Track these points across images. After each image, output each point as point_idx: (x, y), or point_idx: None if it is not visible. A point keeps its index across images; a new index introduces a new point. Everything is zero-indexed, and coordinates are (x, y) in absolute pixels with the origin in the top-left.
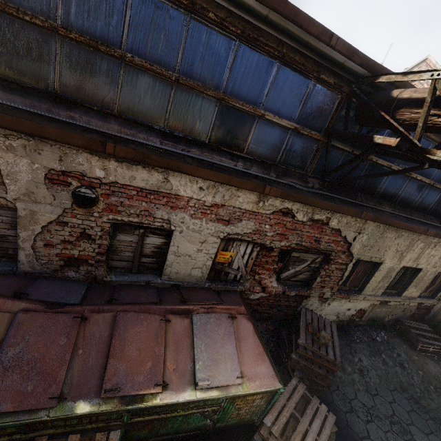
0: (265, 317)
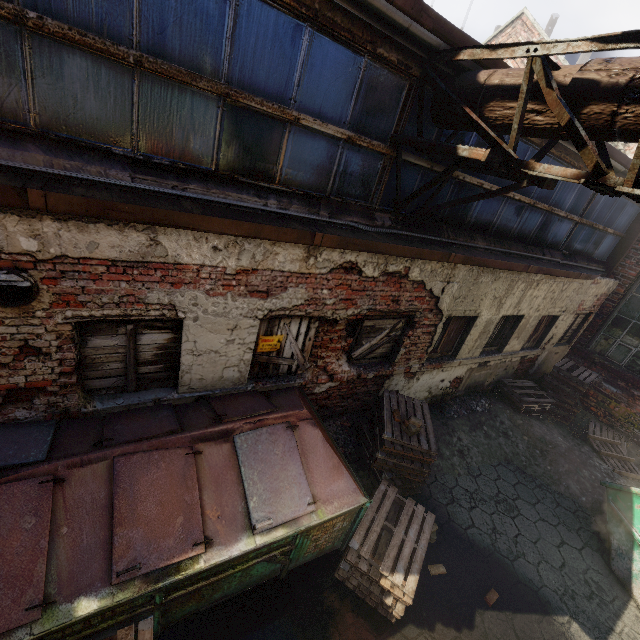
0: (338, 412)
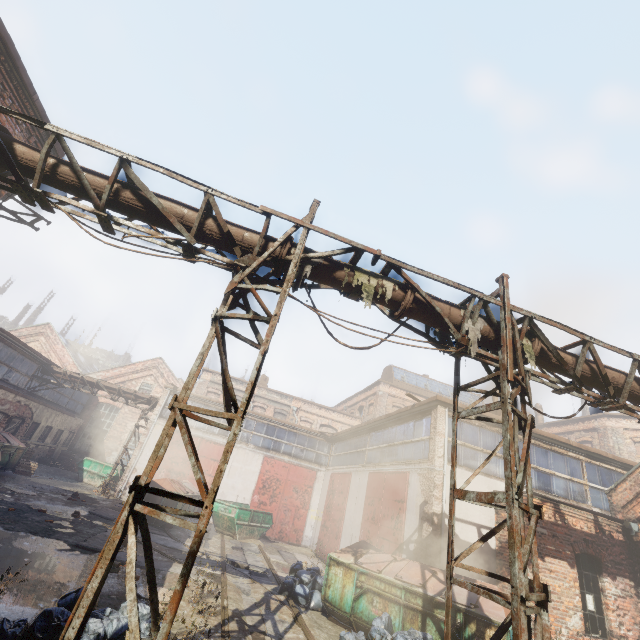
0: None
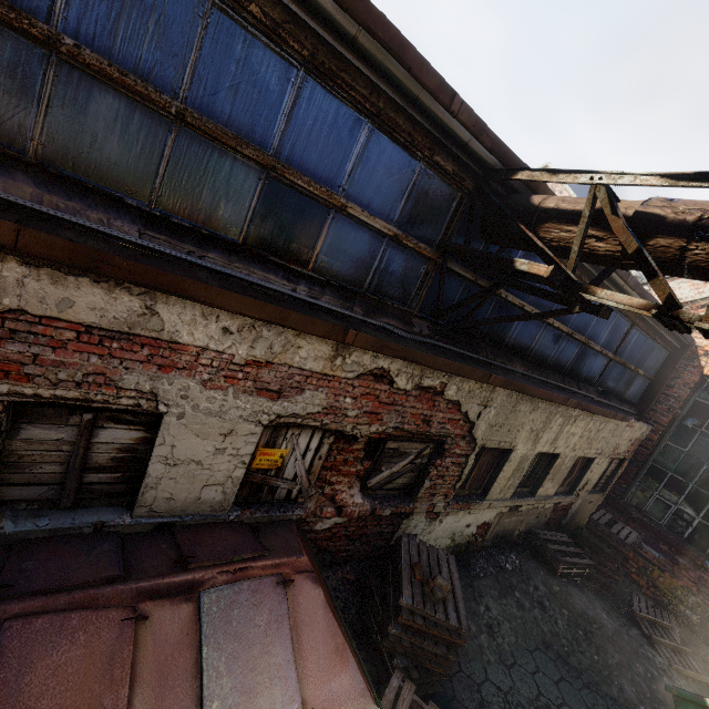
0: (341, 558)
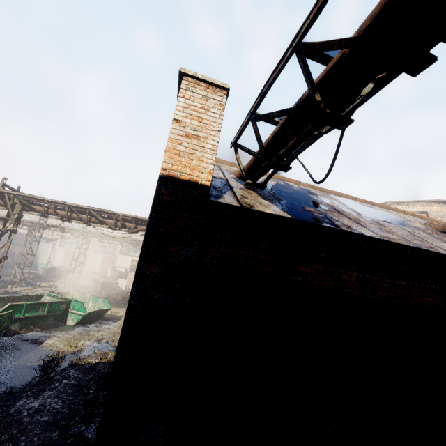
0: None
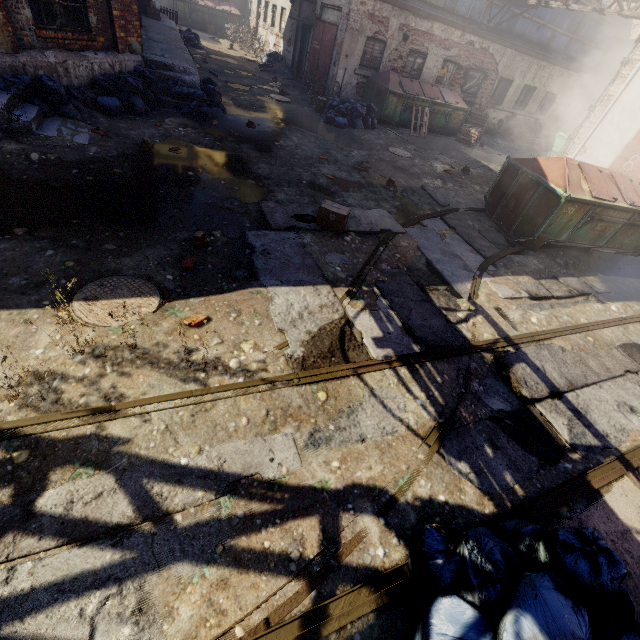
0: None
